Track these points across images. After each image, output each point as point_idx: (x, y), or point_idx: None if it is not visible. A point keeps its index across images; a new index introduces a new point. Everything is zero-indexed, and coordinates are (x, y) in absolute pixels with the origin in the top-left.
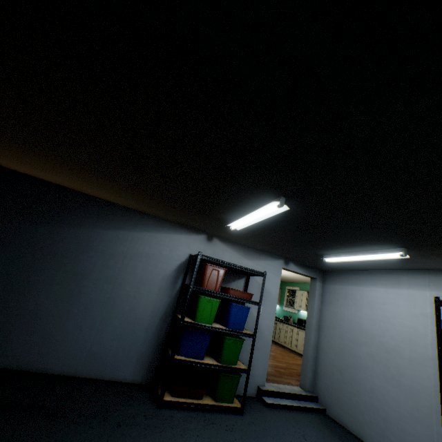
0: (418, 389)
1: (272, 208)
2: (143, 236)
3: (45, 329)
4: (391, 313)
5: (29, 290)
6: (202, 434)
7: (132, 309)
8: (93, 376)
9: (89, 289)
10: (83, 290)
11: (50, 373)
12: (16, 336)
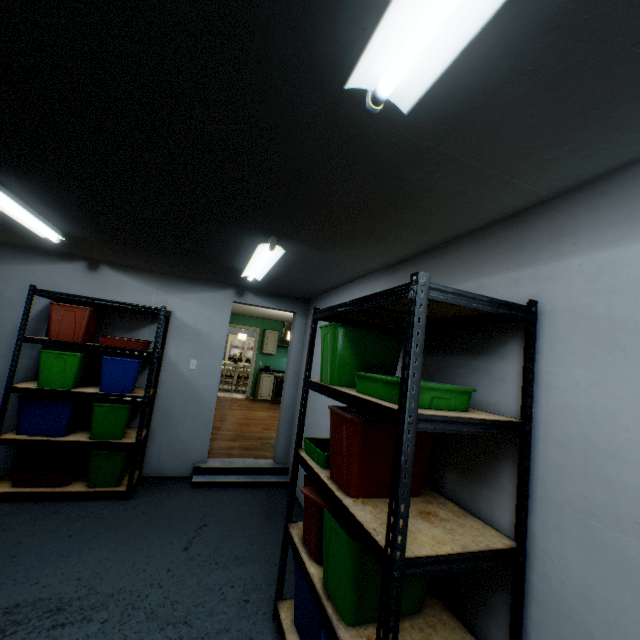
0: None
1: None
2: None
3: None
4: None
5: None
6: (16, 527)
7: None
8: None
9: None
10: None
11: None
12: None
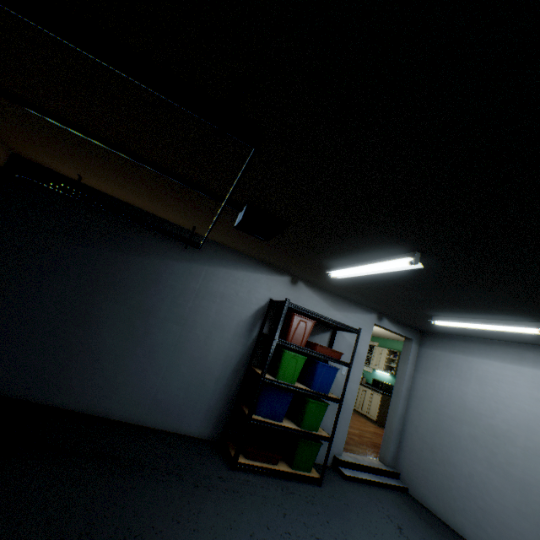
0: (530, 482)
1: (400, 264)
2: (218, 272)
3: (107, 369)
4: (507, 393)
5: (90, 324)
6: (283, 504)
7: (202, 356)
8: (157, 427)
9: (156, 329)
10: (149, 330)
11: (111, 419)
12: (76, 375)
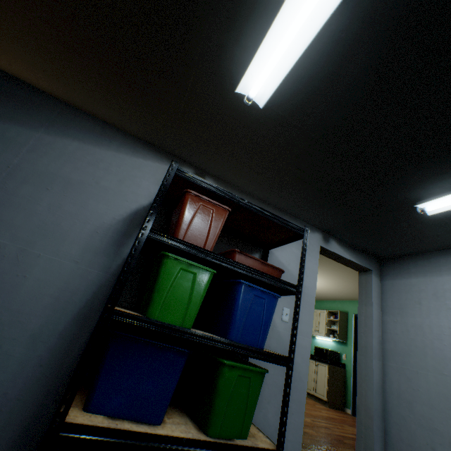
0: None
1: None
2: (63, 145)
3: None
4: None
5: None
6: None
7: (2, 289)
8: None
9: None
10: None
11: None
12: None
